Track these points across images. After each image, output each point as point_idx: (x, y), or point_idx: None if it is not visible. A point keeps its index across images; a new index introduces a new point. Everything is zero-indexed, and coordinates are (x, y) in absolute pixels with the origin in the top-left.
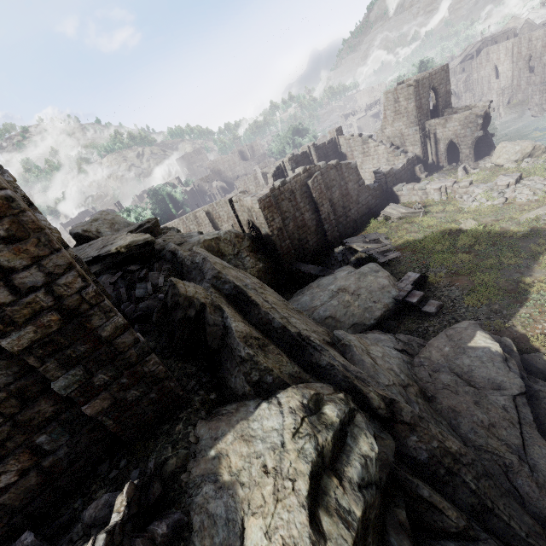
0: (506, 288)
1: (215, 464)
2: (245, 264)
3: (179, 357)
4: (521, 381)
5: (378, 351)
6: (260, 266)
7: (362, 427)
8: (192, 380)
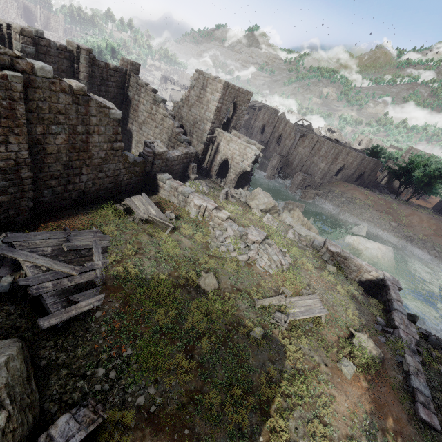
0: None
1: None
2: None
3: None
4: None
5: None
6: None
7: None
8: None
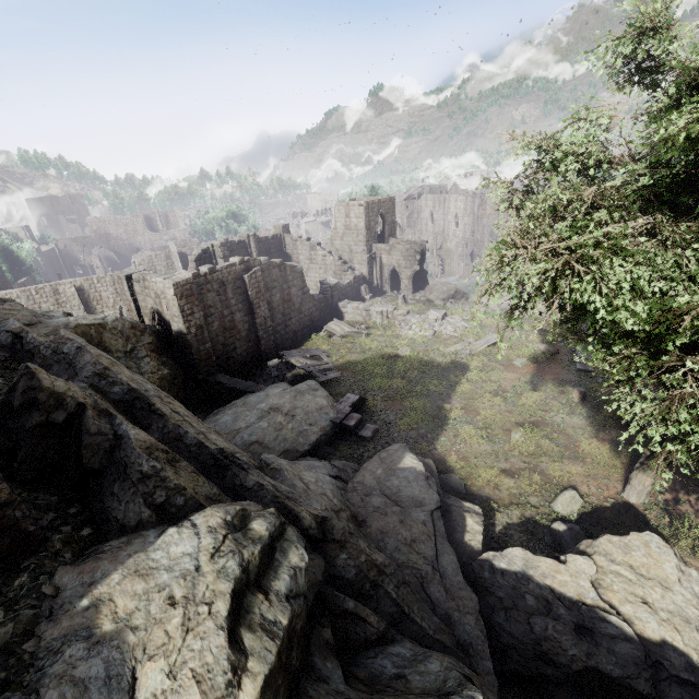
0: (431, 414)
1: (89, 616)
2: (142, 366)
3: (23, 485)
4: (438, 497)
5: (311, 477)
6: (165, 372)
7: (293, 540)
8: (50, 513)
